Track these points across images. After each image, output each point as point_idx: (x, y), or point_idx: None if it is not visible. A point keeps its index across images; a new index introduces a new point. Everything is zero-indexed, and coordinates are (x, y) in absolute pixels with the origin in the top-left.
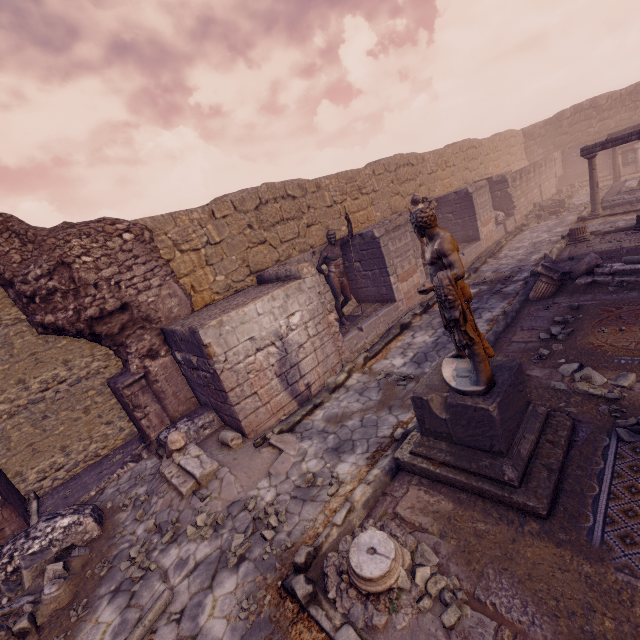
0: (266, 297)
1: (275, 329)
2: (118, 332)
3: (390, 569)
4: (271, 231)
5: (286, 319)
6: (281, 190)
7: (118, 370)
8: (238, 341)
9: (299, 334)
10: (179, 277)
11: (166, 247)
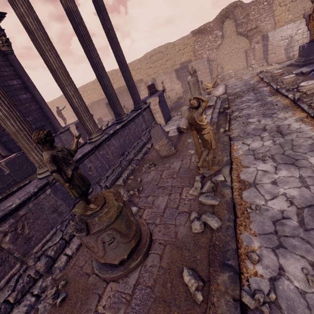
0: (292, 23)
1: (290, 34)
2: (252, 35)
3: (270, 69)
4: None
5: (296, 31)
6: None
7: (248, 48)
8: (277, 37)
9: (299, 37)
10: (275, 17)
11: (275, 5)
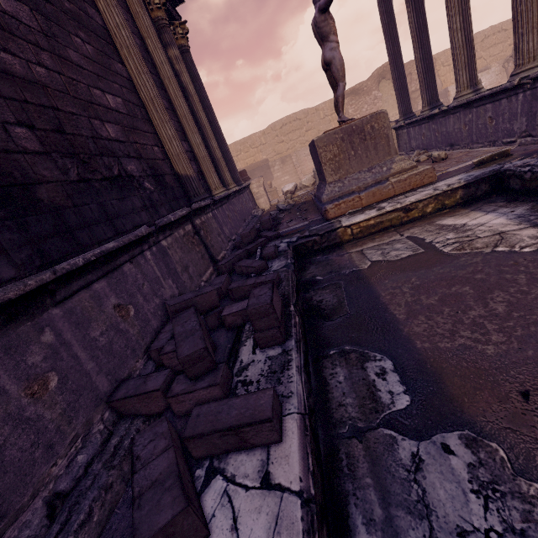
0: None
1: None
2: (417, 98)
3: None
4: (486, 52)
5: None
6: (498, 28)
7: None
8: None
9: None
10: (440, 77)
11: (439, 65)
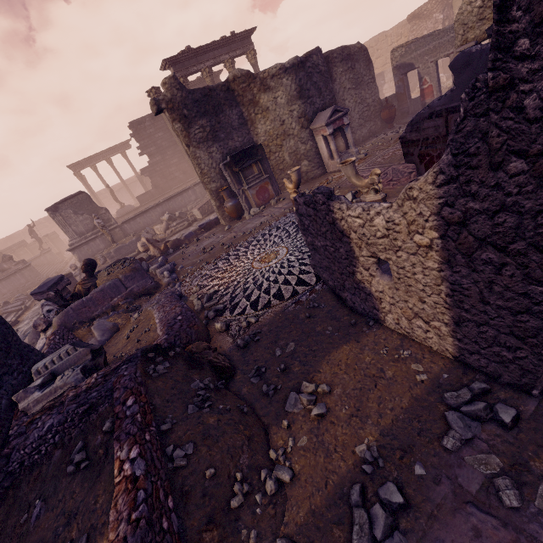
0: None
1: None
2: None
3: None
4: None
5: None
6: None
7: None
8: None
9: None
10: None
11: None
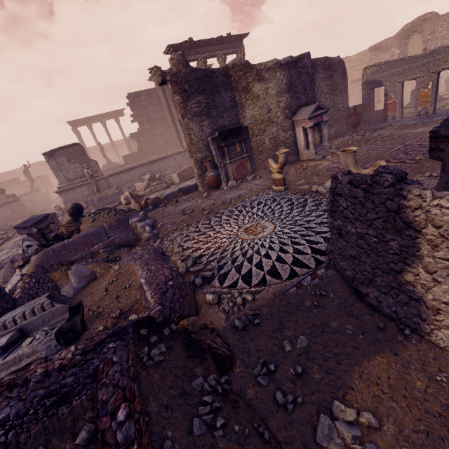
0: None
1: None
2: None
3: None
4: None
5: None
6: None
7: None
8: None
9: None
10: None
11: None
